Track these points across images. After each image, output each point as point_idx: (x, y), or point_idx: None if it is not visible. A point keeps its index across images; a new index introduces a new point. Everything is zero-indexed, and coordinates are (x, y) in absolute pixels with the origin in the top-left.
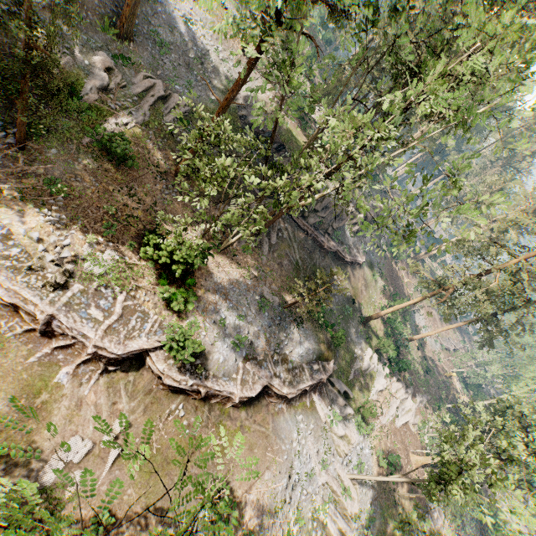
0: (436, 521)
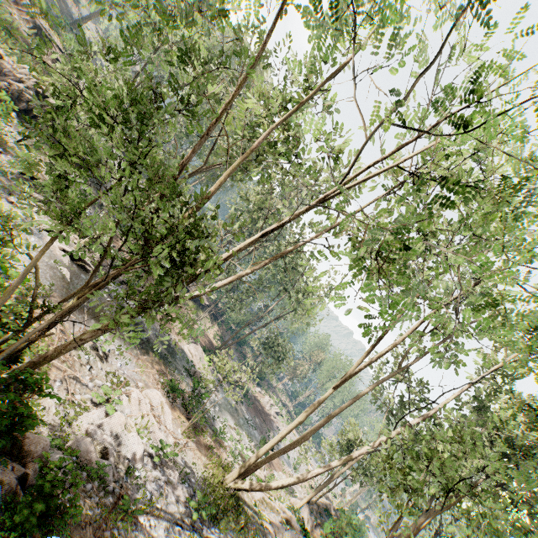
0: None
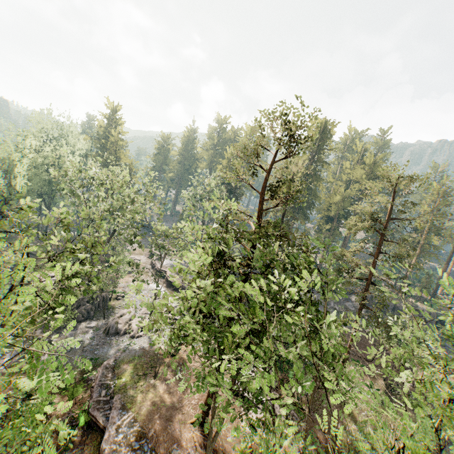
0: None
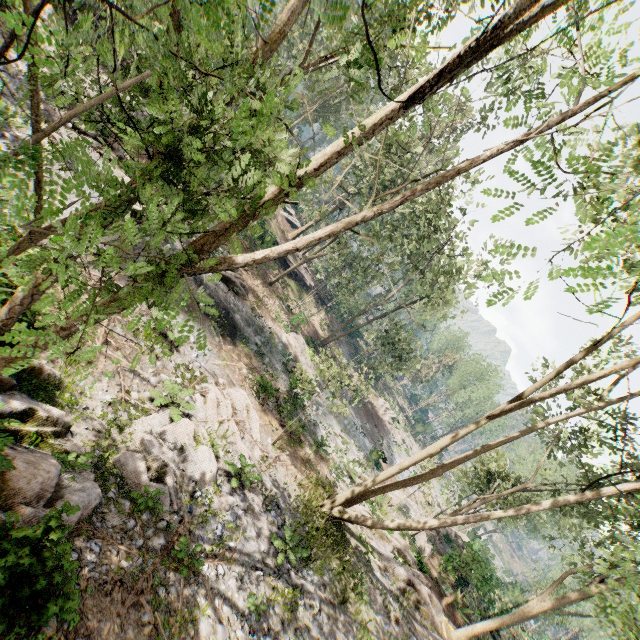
0: (303, 273)
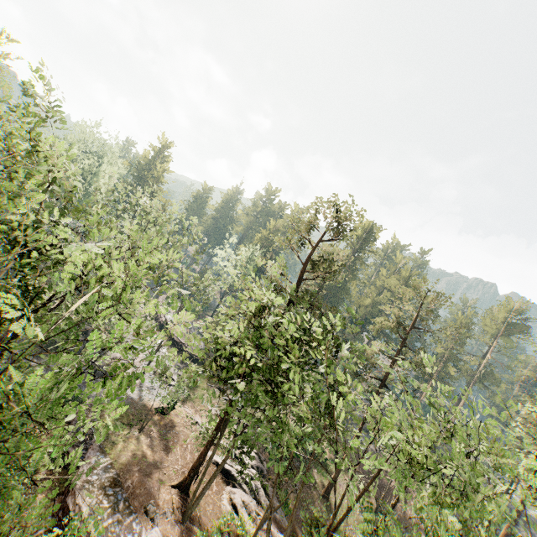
0: None
